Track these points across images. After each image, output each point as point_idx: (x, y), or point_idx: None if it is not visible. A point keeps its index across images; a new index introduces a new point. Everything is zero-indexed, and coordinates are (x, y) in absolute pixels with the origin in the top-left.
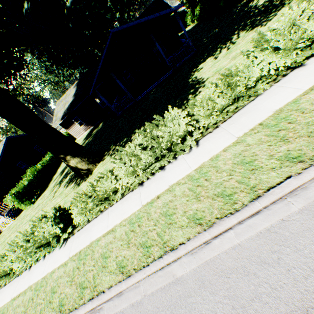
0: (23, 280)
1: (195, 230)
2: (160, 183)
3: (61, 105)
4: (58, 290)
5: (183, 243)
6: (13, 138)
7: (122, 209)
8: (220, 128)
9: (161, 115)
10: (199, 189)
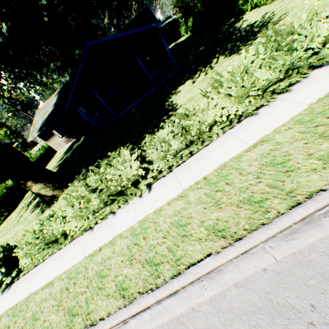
0: None
1: (117, 303)
2: (107, 231)
3: (41, 114)
4: None
5: (103, 318)
6: None
7: (68, 256)
8: (172, 173)
9: (133, 140)
10: (135, 249)
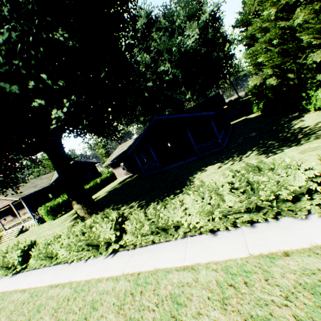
0: None
1: None
2: (72, 272)
3: (119, 149)
4: None
5: None
6: (78, 162)
7: (46, 275)
8: (133, 251)
9: (148, 199)
10: (65, 303)
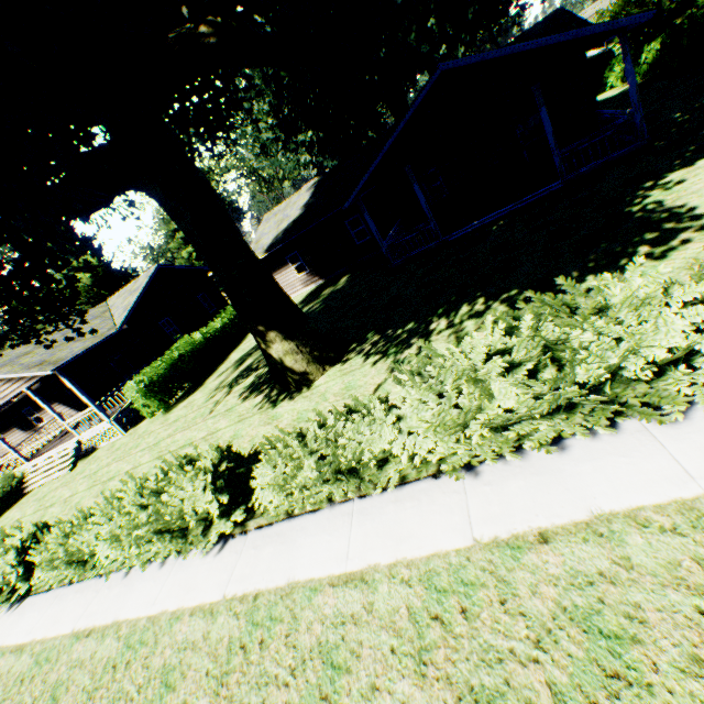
0: (108, 596)
1: None
2: (547, 490)
3: (273, 223)
4: (178, 686)
5: None
6: (167, 269)
7: (400, 522)
8: None
9: (532, 284)
10: None
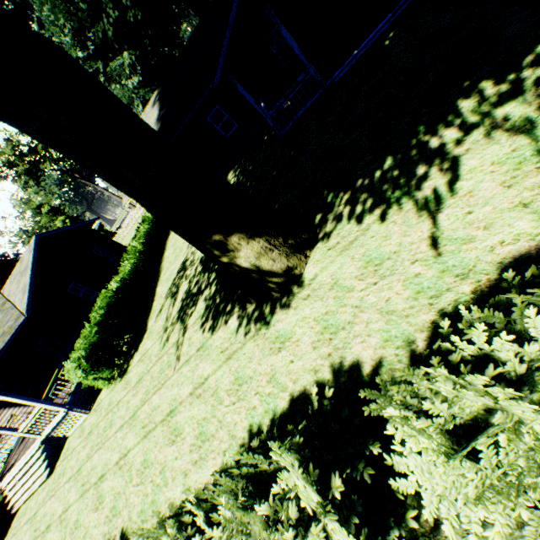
0: None
1: None
2: None
3: None
4: None
5: None
6: (48, 237)
7: None
8: None
9: None
10: None
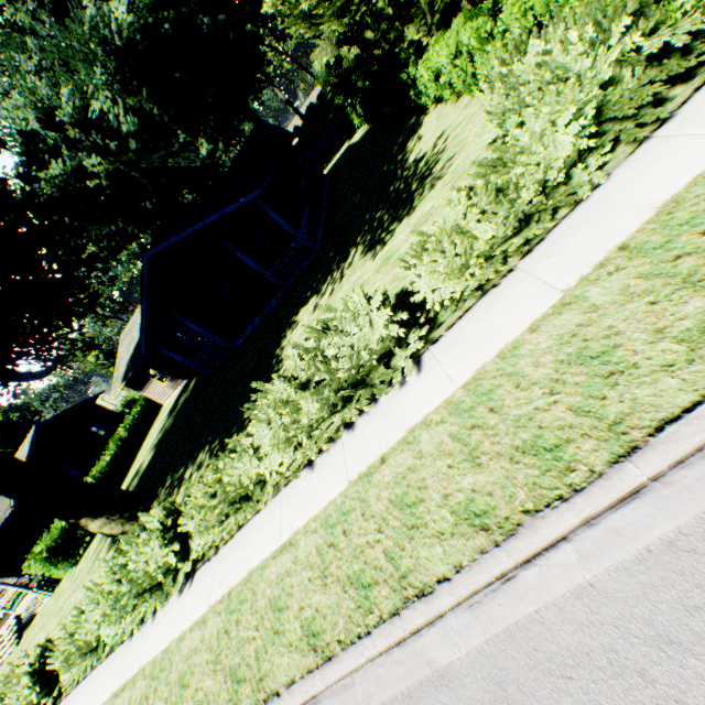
0: None
1: None
2: (139, 651)
3: (126, 345)
4: None
5: None
6: (49, 422)
7: (102, 682)
8: (216, 558)
9: (223, 435)
10: None
